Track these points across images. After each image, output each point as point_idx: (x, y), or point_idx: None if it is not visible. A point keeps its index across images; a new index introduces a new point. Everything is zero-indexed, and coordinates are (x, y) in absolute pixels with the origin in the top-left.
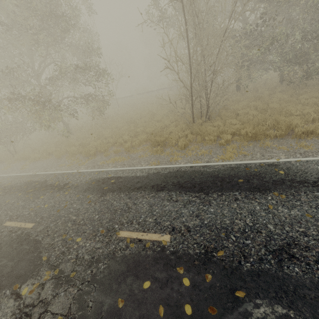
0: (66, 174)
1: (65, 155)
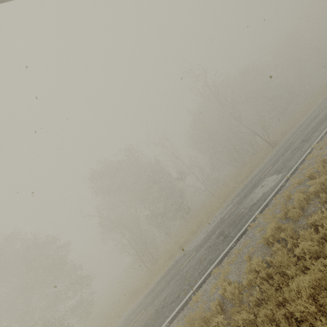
0: None
1: None
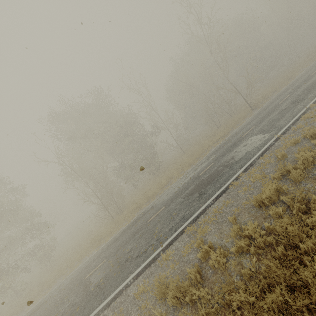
0: (37, 304)
1: (25, 306)
